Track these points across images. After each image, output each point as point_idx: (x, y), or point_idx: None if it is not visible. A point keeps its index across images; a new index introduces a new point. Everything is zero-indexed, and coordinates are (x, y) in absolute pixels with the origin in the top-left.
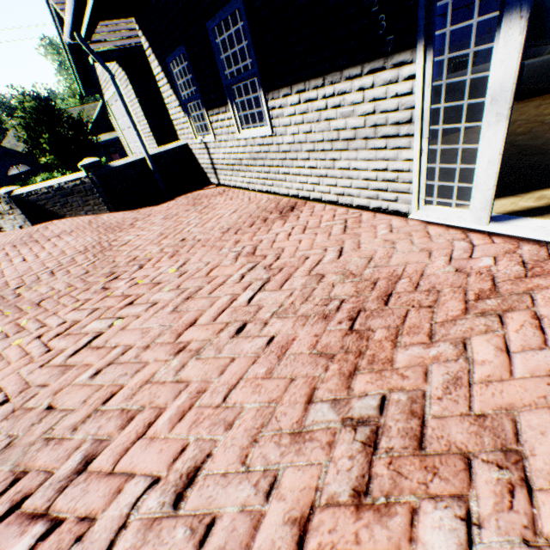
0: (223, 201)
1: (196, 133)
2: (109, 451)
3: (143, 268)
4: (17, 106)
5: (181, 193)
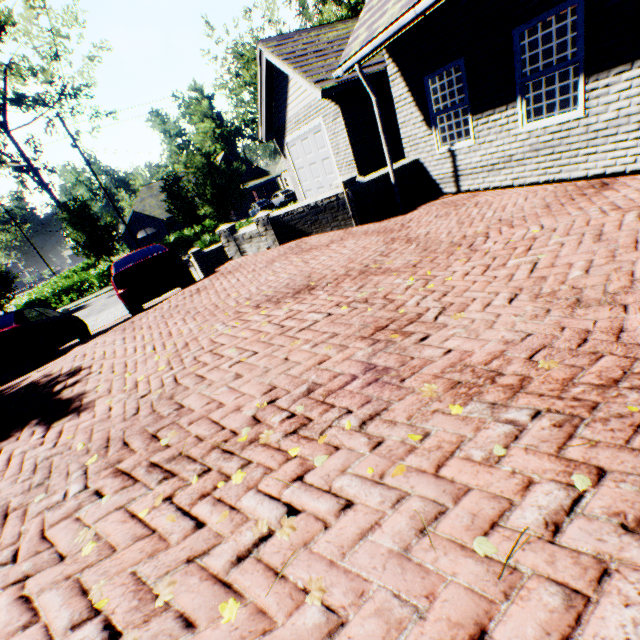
0: (491, 198)
1: (439, 144)
2: None
3: (490, 237)
4: (188, 163)
5: (415, 205)
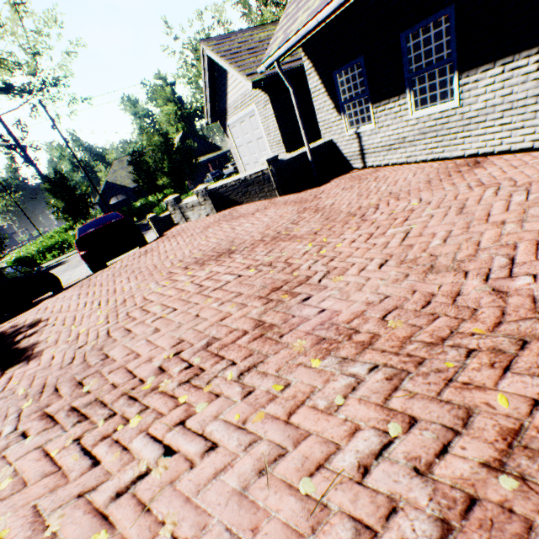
0: (389, 173)
1: (347, 128)
2: (522, 255)
3: (379, 208)
4: (148, 141)
5: (330, 179)
